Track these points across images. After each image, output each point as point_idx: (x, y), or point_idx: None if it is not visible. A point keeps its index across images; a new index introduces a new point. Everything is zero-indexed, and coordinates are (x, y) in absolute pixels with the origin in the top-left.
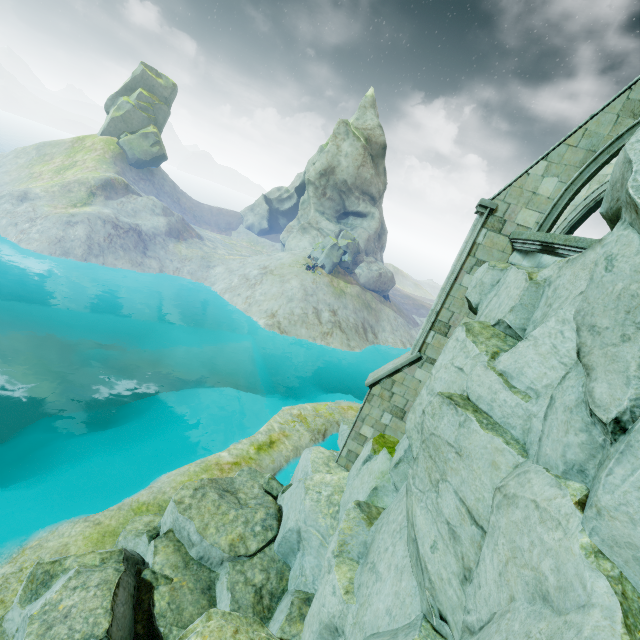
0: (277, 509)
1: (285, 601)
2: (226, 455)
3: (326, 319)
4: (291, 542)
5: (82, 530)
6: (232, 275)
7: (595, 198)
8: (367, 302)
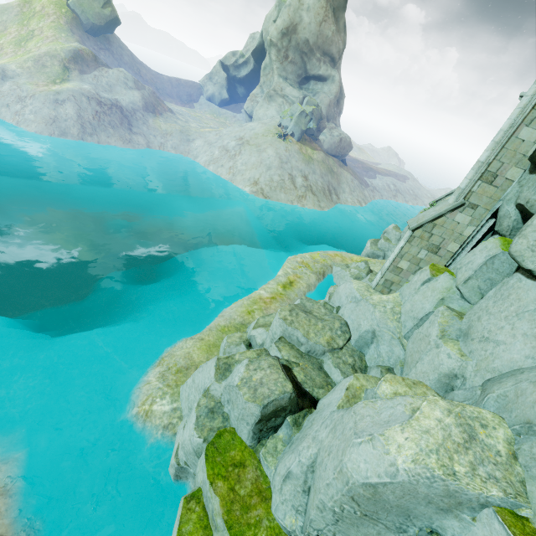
0: (345, 321)
1: (373, 371)
2: (264, 293)
3: (300, 184)
4: (366, 339)
5: (193, 345)
6: (212, 147)
7: None
8: (330, 167)
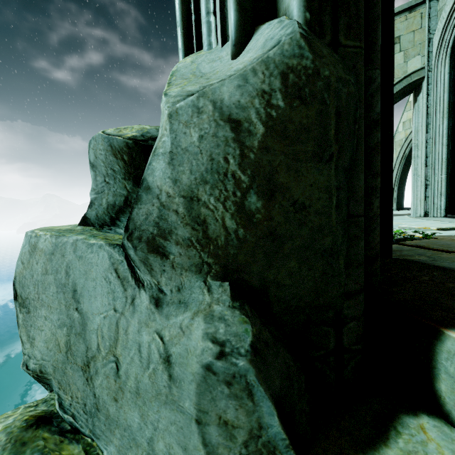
0: None
1: None
2: None
3: None
4: None
5: None
6: None
7: (403, 156)
8: None
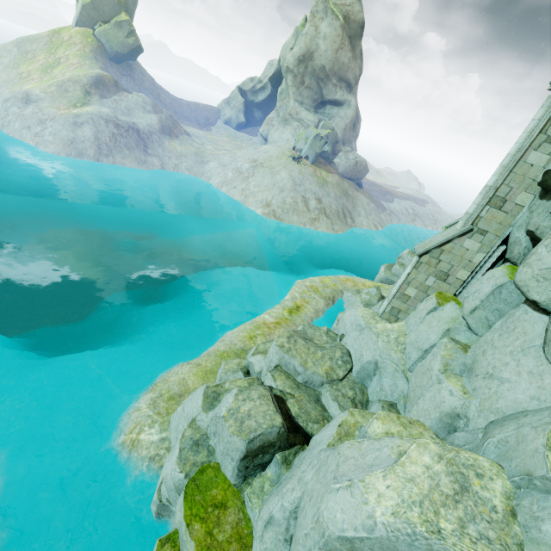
0: (347, 350)
1: (375, 406)
2: (268, 317)
3: (313, 206)
4: (368, 370)
5: (189, 370)
6: (226, 169)
7: None
8: (345, 190)
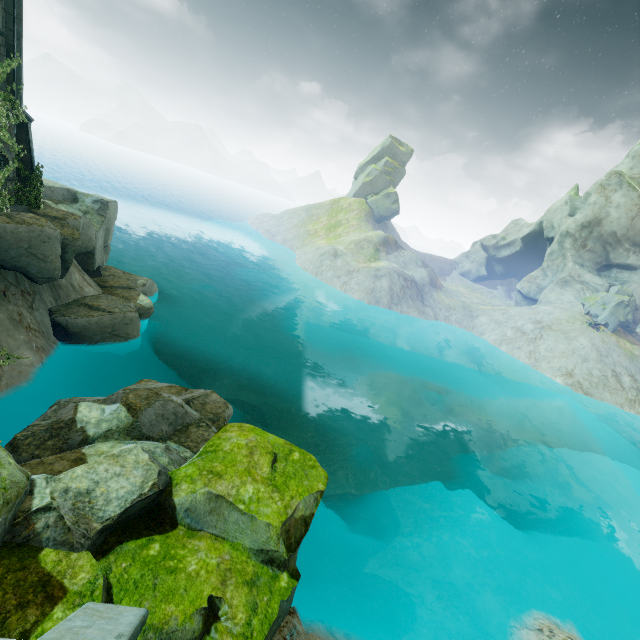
0: None
1: None
2: None
3: (627, 384)
4: None
5: None
6: (502, 327)
7: None
8: None
